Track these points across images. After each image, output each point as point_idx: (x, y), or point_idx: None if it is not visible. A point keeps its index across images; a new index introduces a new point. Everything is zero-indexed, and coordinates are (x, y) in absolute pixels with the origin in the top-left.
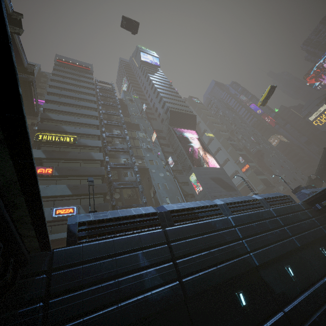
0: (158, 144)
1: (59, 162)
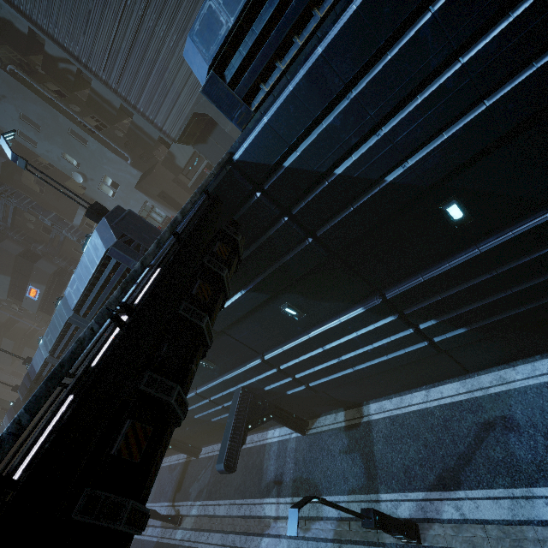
0: None
1: None
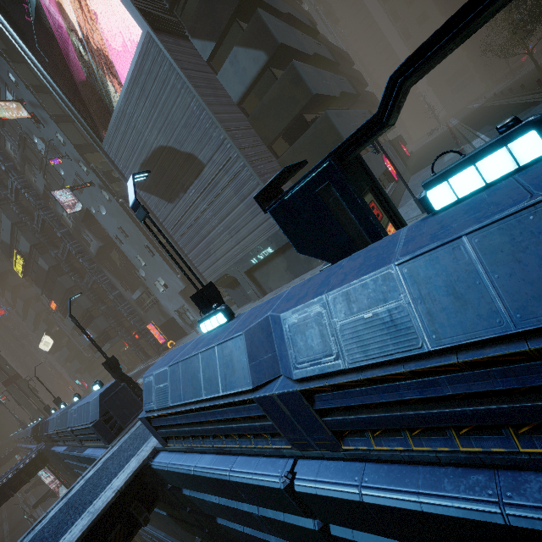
0: (39, 105)
1: (49, 288)
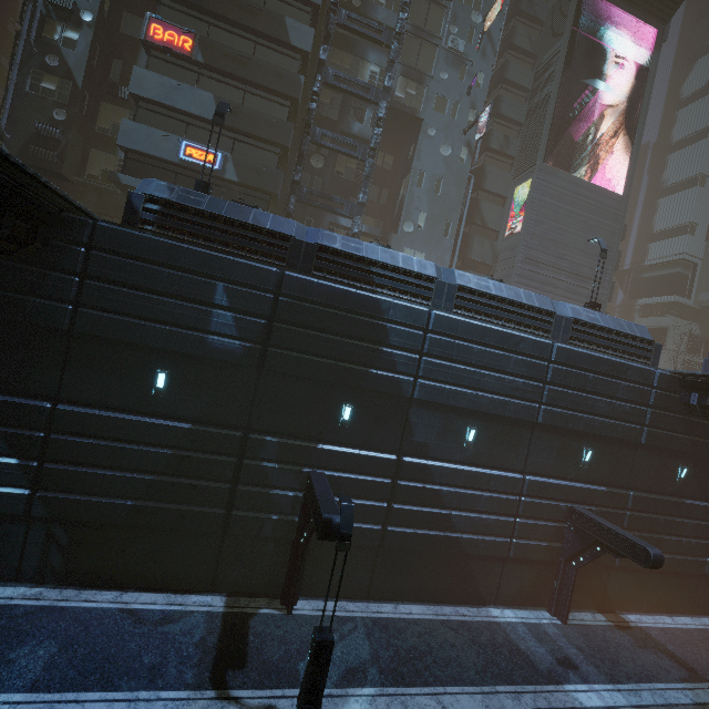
0: (495, 48)
1: (212, 26)
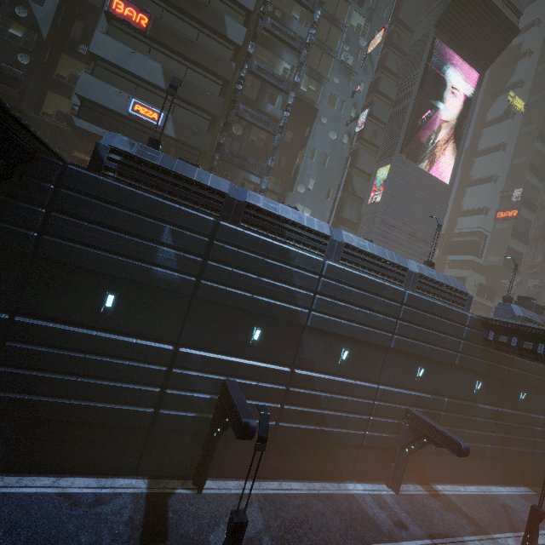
0: (374, 66)
1: (165, 10)
